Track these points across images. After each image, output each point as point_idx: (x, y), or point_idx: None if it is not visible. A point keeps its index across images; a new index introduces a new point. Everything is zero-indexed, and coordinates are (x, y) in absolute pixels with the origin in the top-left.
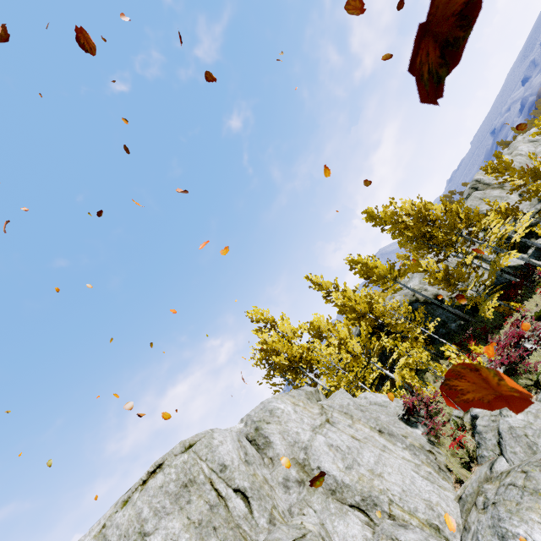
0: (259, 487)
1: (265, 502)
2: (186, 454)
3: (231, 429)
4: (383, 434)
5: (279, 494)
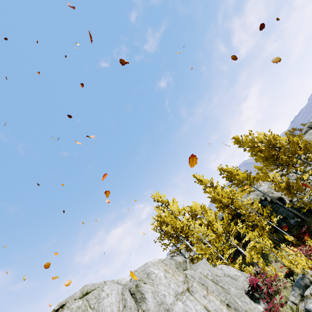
0: None
1: None
2: (81, 300)
3: (121, 281)
4: (230, 308)
5: None
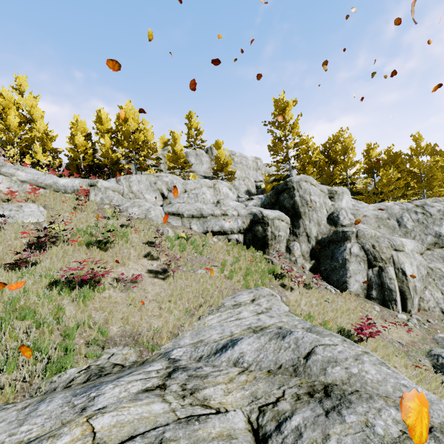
0: None
1: None
2: None
3: None
4: None
5: None
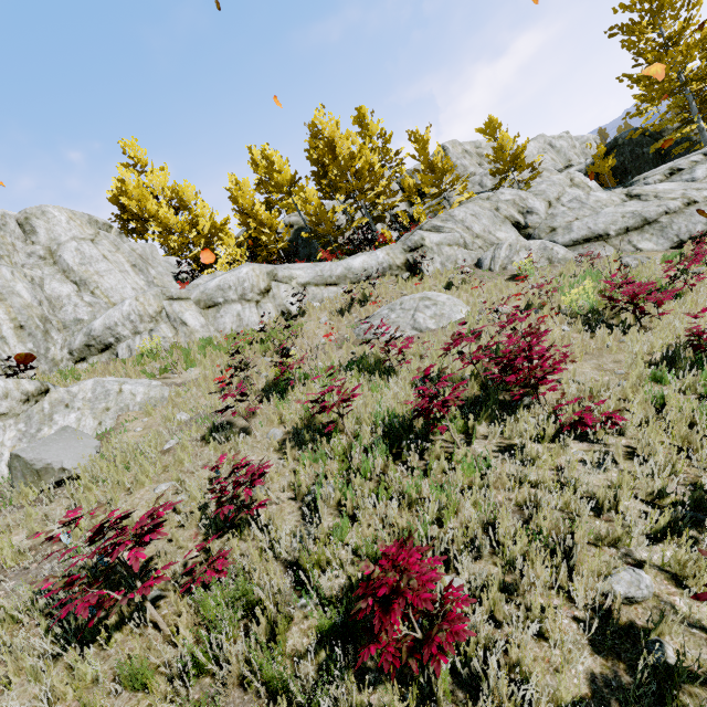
0: (2, 243)
1: (1, 250)
2: None
3: (7, 212)
4: (135, 267)
5: (22, 257)
